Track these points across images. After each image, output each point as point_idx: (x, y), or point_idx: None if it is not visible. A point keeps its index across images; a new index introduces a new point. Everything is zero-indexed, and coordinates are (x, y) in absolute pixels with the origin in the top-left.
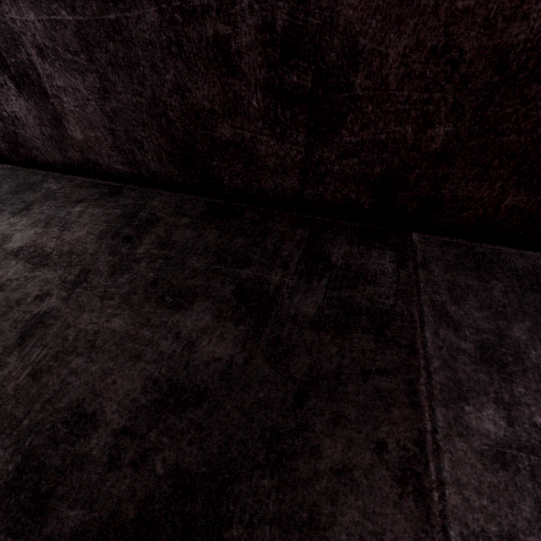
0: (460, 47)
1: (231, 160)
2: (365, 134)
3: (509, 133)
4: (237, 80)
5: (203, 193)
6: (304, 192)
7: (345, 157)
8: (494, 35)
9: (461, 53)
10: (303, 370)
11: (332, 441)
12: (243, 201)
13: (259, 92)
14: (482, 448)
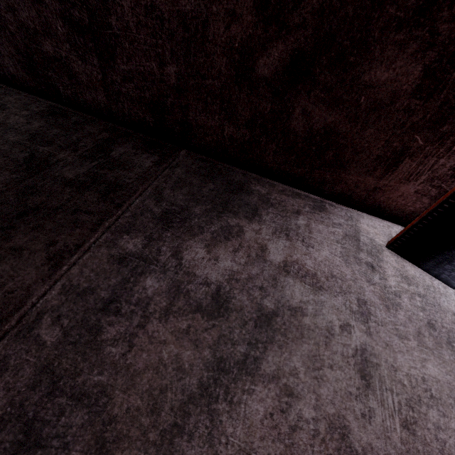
0: (160, 8)
1: (59, 72)
2: (131, 65)
3: (208, 78)
4: (44, 8)
5: (50, 98)
6: (112, 107)
7: (126, 82)
8: (174, 3)
9: (162, 13)
10: (36, 203)
11: (24, 236)
12: (77, 109)
13: (60, 20)
14: (115, 254)
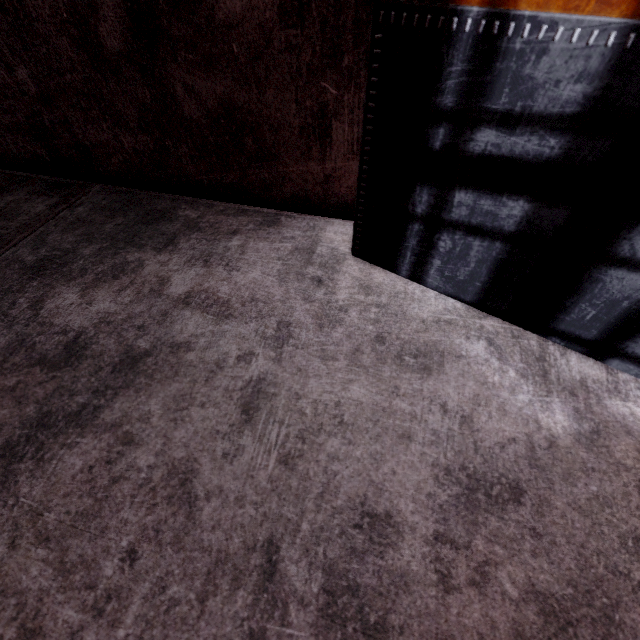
0: None
1: None
2: None
3: (65, 73)
4: None
5: None
6: None
7: None
8: None
9: None
10: None
11: None
12: None
13: None
14: None
